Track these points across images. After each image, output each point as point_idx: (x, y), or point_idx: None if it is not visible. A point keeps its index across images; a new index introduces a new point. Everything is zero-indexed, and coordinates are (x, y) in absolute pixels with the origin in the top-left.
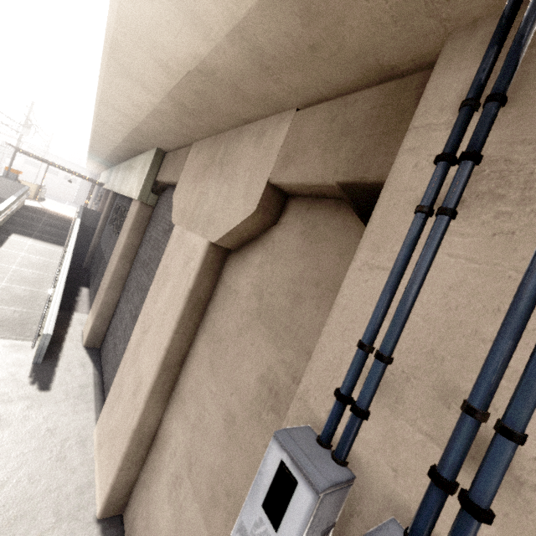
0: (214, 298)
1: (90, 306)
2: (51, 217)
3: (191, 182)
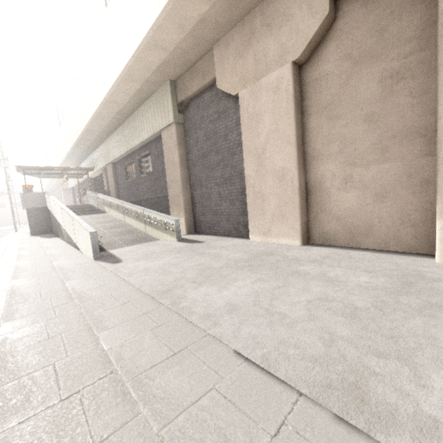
0: (306, 96)
1: None
2: (74, 206)
3: (236, 62)
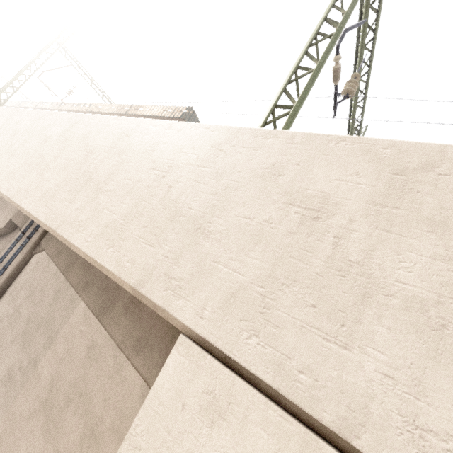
0: None
1: None
2: None
3: None
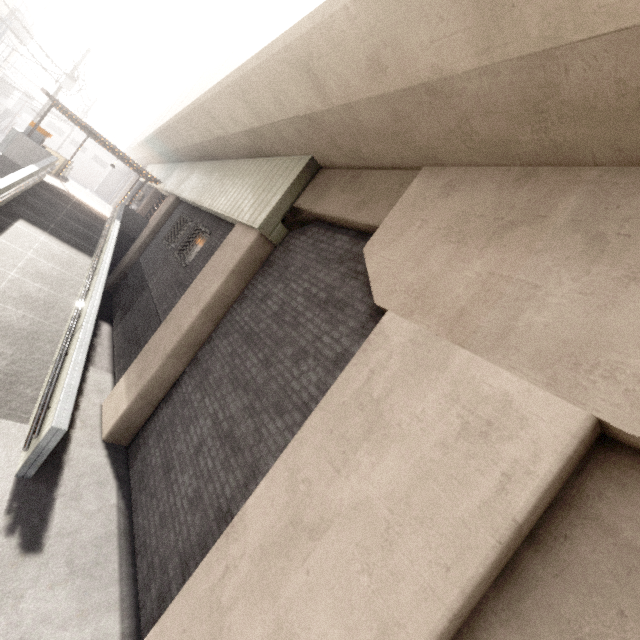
0: (557, 549)
1: (112, 358)
2: (77, 207)
3: (439, 240)
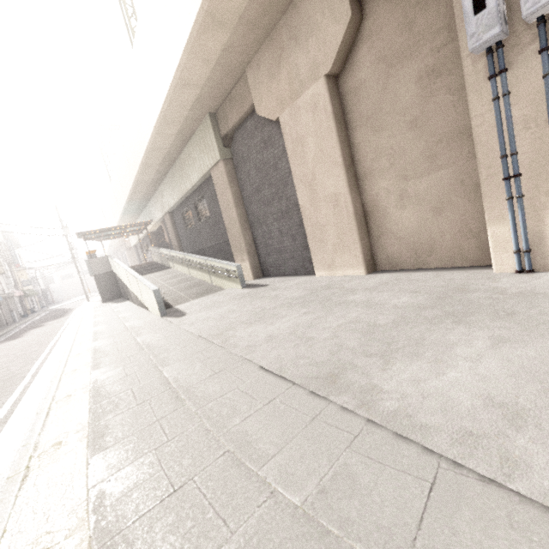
0: (347, 109)
1: None
2: (138, 266)
3: (270, 83)
